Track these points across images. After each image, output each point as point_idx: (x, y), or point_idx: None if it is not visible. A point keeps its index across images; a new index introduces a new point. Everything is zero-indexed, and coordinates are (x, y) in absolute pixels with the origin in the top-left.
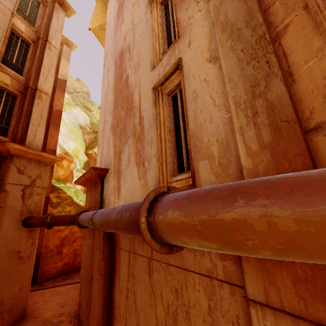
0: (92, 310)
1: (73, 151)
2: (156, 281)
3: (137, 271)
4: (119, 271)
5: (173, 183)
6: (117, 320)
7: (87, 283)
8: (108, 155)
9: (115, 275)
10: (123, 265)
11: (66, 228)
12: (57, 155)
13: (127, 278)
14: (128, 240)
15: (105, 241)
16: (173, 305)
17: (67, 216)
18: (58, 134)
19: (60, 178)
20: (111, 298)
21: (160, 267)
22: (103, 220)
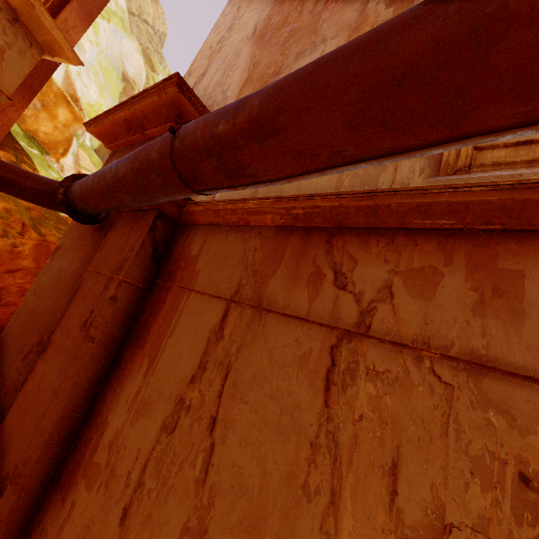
0: (10, 428)
1: (90, 106)
2: (365, 412)
3: (253, 361)
4: (159, 347)
5: (497, 150)
6: (92, 483)
7: (19, 355)
8: (217, 87)
9: (135, 355)
10: (186, 334)
11: (4, 236)
12: (53, 88)
13: (189, 372)
14: (238, 270)
15: (142, 258)
16: (485, 538)
17: (36, 175)
18: (82, 34)
19: (38, 137)
20: (92, 412)
21: (414, 370)
22: (299, 75)
